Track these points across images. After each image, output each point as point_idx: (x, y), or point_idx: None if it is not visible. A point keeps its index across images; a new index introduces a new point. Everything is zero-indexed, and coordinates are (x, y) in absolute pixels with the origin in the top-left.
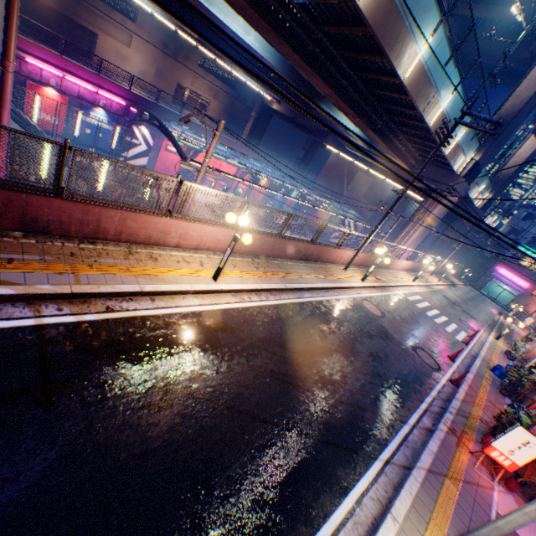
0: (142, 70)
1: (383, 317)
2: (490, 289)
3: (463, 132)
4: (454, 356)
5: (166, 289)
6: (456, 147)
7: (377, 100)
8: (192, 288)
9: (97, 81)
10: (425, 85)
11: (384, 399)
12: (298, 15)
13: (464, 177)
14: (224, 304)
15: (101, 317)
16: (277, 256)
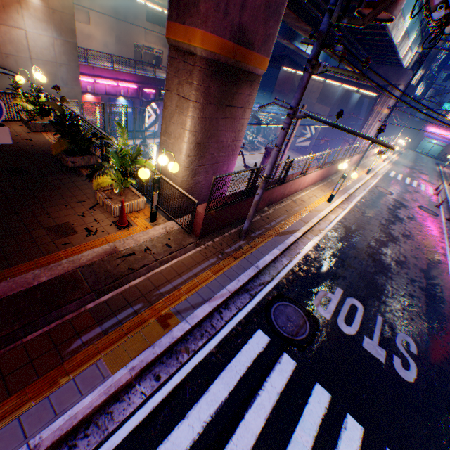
0: (105, 42)
1: (392, 195)
2: (422, 147)
3: (413, 36)
4: (439, 205)
5: (324, 214)
6: (407, 49)
7: (351, 34)
8: (328, 210)
9: (115, 76)
10: (398, 18)
11: (429, 237)
12: (315, 1)
13: (410, 69)
14: (340, 214)
15: (322, 235)
16: (327, 176)
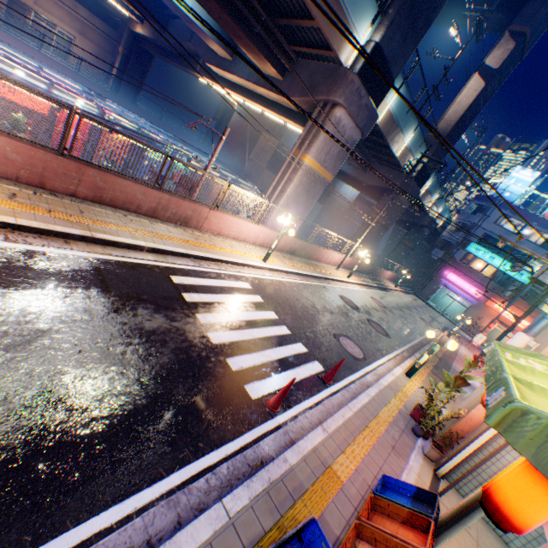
0: None
1: None
2: (439, 300)
3: None
4: None
5: None
6: None
7: None
8: None
9: None
10: None
11: None
12: None
13: (359, 75)
14: None
15: None
16: None
